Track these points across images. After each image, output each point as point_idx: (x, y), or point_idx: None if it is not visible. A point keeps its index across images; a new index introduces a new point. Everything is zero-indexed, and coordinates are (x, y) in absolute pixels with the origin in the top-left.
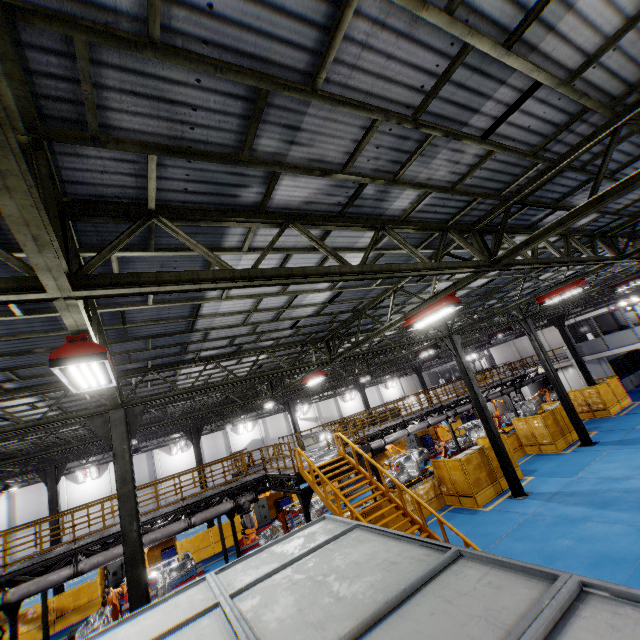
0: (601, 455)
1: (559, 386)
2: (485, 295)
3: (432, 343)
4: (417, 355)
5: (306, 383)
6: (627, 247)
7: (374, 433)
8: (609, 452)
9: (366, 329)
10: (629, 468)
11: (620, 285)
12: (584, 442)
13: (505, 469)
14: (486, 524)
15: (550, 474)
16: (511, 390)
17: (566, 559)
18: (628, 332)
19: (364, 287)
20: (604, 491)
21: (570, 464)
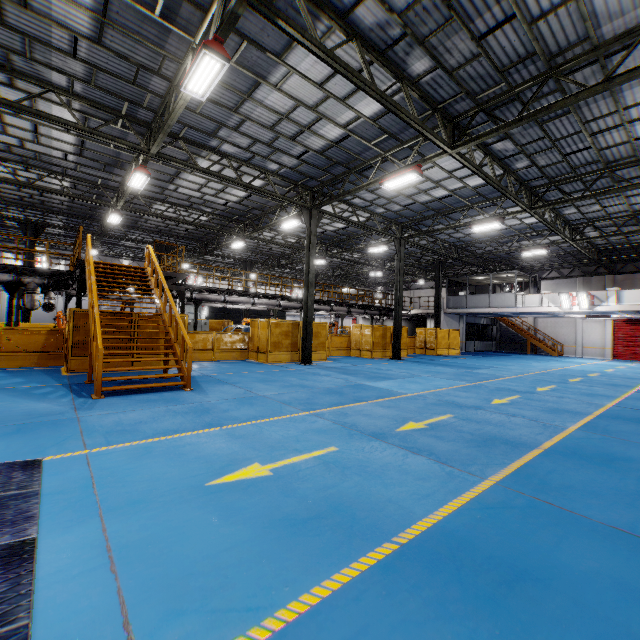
0: (394, 363)
1: (398, 306)
2: (350, 170)
3: (297, 214)
4: (281, 224)
5: (129, 180)
6: (472, 153)
7: (219, 289)
8: (402, 363)
9: (213, 148)
10: (399, 368)
11: (478, 224)
12: (394, 356)
13: (304, 340)
14: (256, 367)
15: (346, 362)
16: (375, 313)
17: (276, 382)
18: (487, 297)
19: (143, 9)
20: (363, 371)
21: (367, 362)
